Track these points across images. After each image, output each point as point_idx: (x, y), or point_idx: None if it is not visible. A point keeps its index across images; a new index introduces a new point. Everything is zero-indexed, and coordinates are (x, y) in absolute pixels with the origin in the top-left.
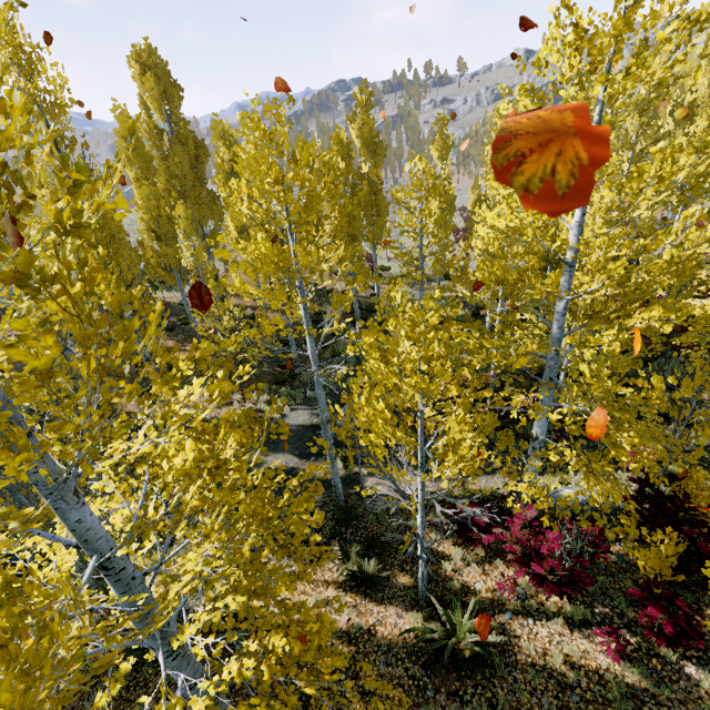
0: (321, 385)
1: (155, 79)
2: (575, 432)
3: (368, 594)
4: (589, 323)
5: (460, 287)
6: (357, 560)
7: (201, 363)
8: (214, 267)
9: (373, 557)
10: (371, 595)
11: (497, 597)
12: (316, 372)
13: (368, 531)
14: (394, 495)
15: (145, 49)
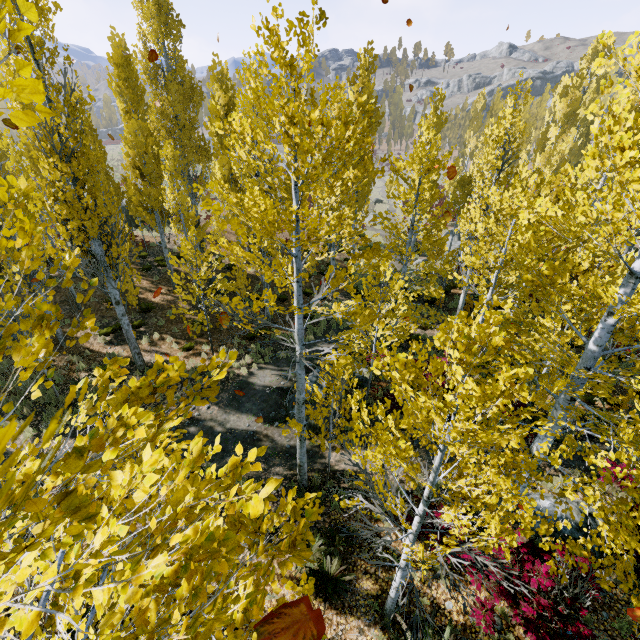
0: (302, 365)
1: (157, 9)
2: (633, 491)
3: (328, 598)
4: (636, 345)
5: (448, 269)
6: (318, 556)
7: (165, 387)
8: (196, 213)
9: (335, 554)
10: (330, 599)
11: (470, 622)
12: (300, 351)
13: (331, 519)
14: (378, 511)
15: None
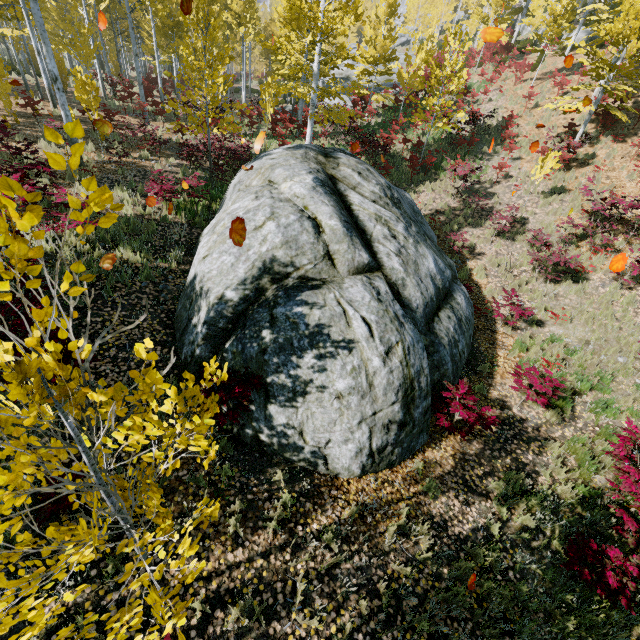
0: None
1: None
2: None
3: None
4: None
5: None
6: None
7: None
8: None
9: None
10: None
11: None
12: None
13: None
14: None
15: None
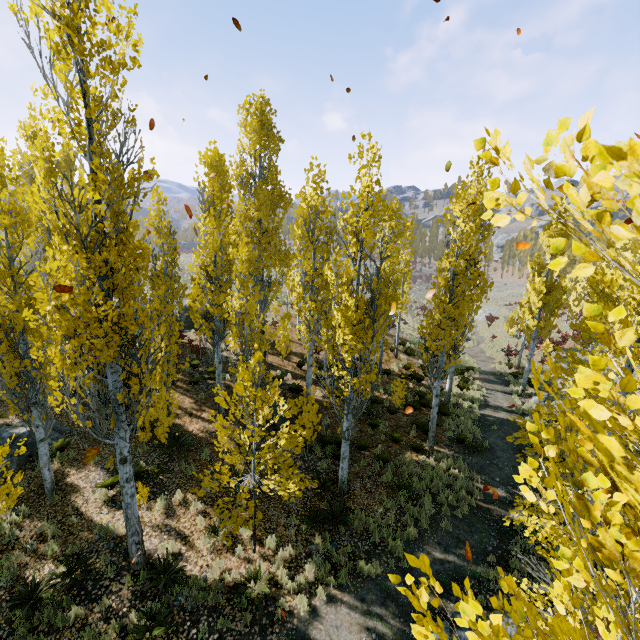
0: None
1: (260, 124)
2: None
3: None
4: None
5: None
6: None
7: None
8: (263, 320)
9: None
10: None
11: None
12: None
13: None
14: None
15: (258, 98)
